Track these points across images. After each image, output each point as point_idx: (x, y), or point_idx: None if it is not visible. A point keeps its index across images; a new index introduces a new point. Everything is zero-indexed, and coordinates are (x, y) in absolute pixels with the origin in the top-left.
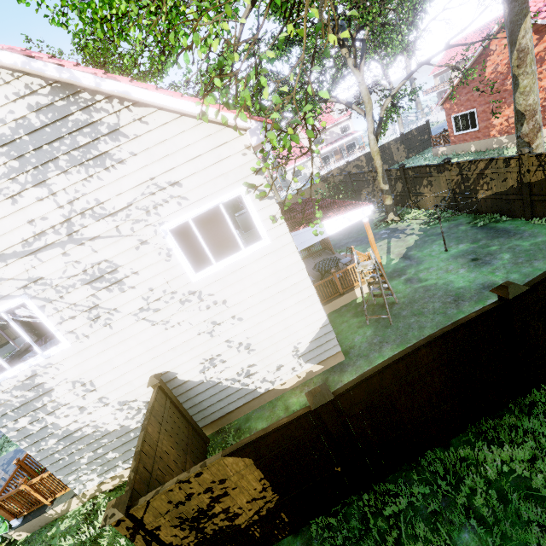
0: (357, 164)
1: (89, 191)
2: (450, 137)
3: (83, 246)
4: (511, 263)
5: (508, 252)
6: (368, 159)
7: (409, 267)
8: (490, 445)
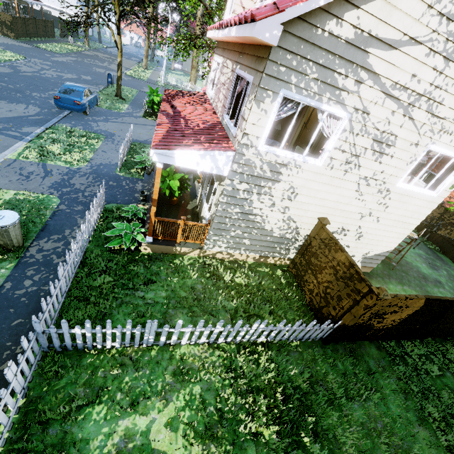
0: None
1: (449, 91)
2: None
3: (402, 117)
4: (448, 277)
5: (445, 271)
6: None
7: None
8: (452, 348)
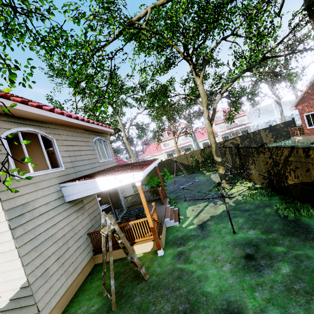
0: (232, 141)
1: None
2: (304, 130)
3: None
4: (284, 284)
5: (290, 264)
6: (242, 140)
7: (194, 238)
8: None
